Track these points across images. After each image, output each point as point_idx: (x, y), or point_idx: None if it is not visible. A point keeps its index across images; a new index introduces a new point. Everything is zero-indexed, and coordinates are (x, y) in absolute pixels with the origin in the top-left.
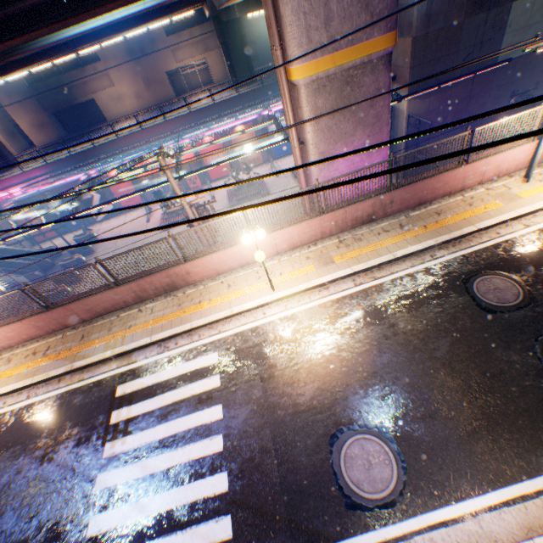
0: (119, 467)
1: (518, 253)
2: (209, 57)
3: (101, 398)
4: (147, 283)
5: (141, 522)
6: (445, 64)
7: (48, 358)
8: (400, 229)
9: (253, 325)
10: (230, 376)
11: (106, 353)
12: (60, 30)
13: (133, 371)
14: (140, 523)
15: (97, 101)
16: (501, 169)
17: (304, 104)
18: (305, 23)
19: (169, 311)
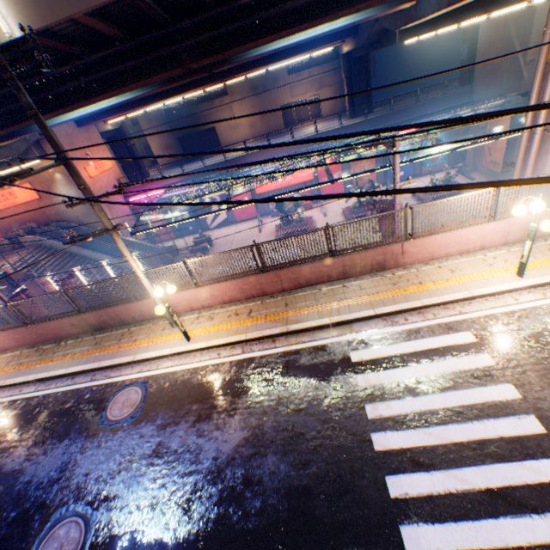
0: (395, 431)
1: None
2: (321, 93)
3: (333, 361)
4: (358, 258)
5: (463, 494)
6: None
7: (254, 319)
8: None
9: (505, 309)
10: (504, 356)
11: (322, 320)
12: (294, 34)
13: (361, 340)
14: (462, 495)
15: (216, 129)
16: None
17: None
18: None
19: (382, 289)
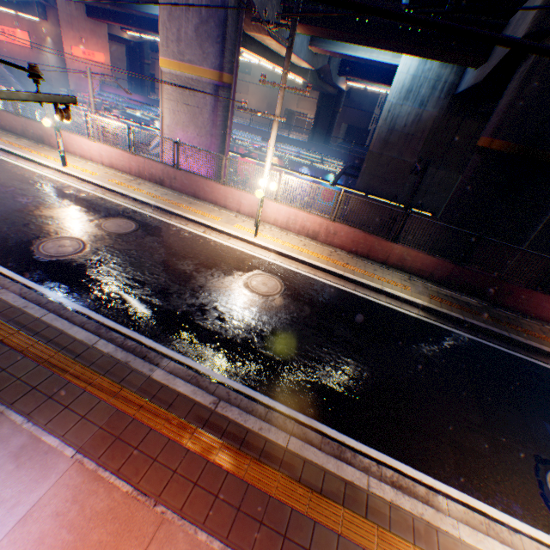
0: None
1: (169, 231)
2: None
3: None
4: (31, 126)
5: None
6: (391, 188)
7: None
8: (162, 195)
9: (30, 168)
10: None
11: None
12: None
13: None
14: None
15: None
16: (254, 211)
17: (163, 86)
18: (167, 34)
19: (22, 145)
